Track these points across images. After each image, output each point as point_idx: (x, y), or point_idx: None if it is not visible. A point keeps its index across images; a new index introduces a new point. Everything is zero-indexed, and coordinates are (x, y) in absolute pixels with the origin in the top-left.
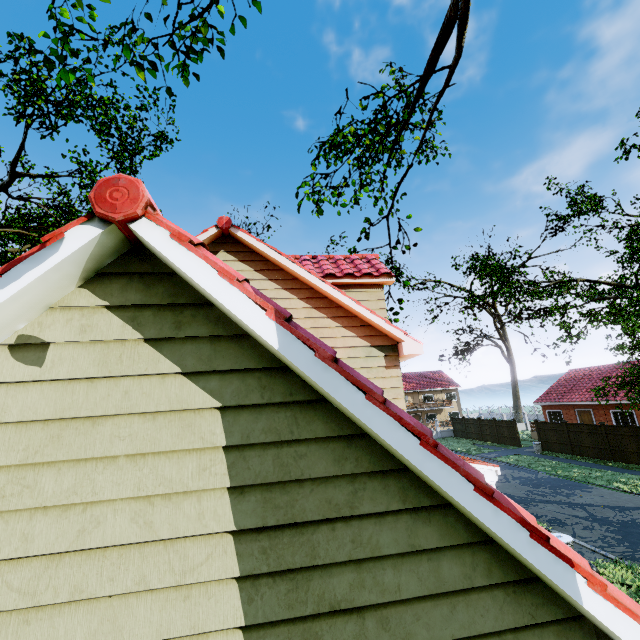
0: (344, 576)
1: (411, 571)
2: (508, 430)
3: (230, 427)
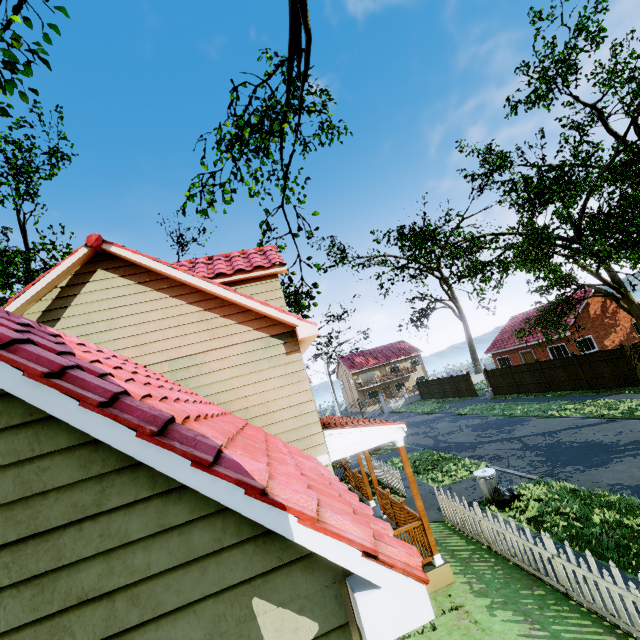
0: (93, 569)
1: (162, 548)
2: (464, 383)
3: None
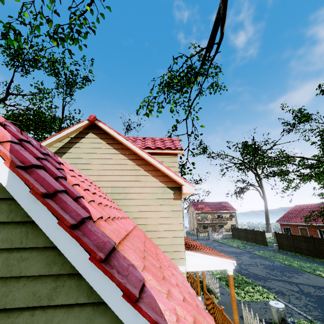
0: None
1: None
2: (260, 236)
3: None
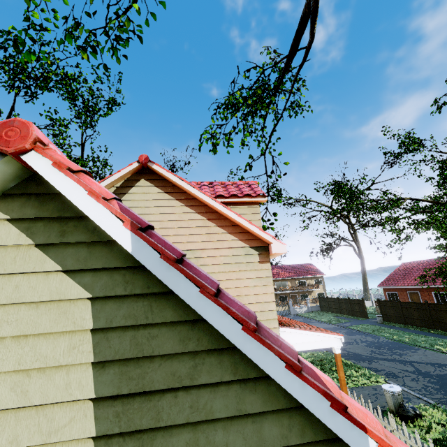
0: (182, 436)
1: (238, 432)
2: (358, 306)
3: (97, 314)
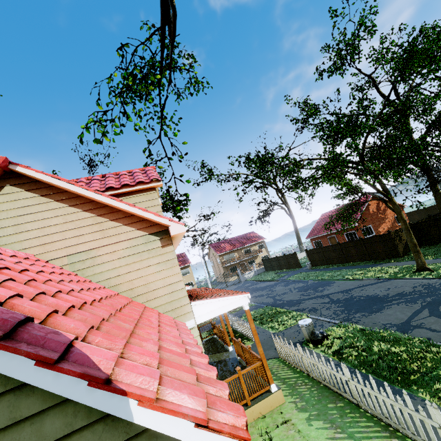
0: None
1: (13, 440)
2: (293, 259)
3: None
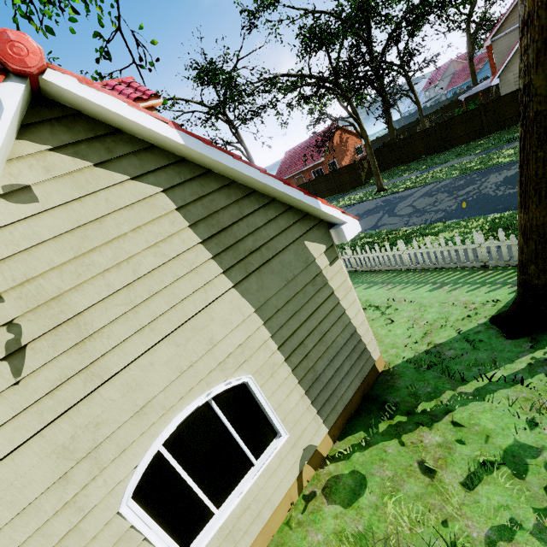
0: (249, 240)
1: (270, 228)
2: None
3: (174, 199)
